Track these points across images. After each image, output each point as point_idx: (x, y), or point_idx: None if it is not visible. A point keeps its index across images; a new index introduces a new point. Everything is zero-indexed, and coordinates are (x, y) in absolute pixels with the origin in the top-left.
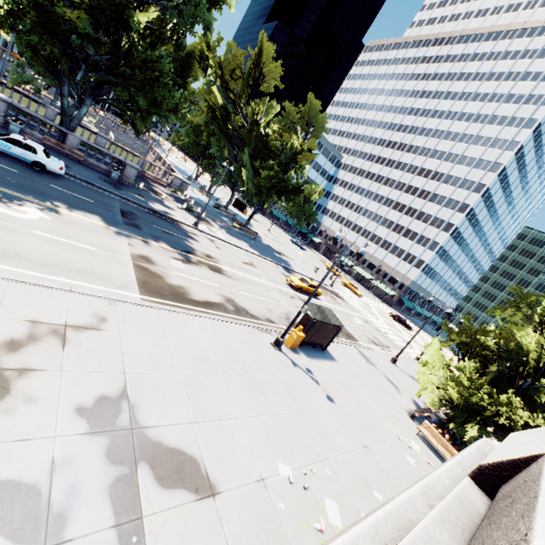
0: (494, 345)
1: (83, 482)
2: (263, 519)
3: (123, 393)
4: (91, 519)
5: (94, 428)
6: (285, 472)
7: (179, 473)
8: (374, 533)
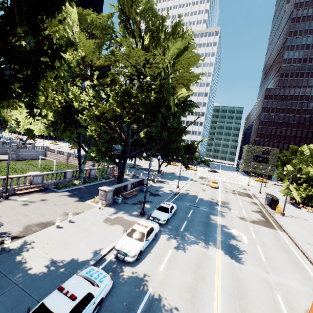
0: (305, 176)
1: None
2: None
3: None
4: None
5: None
6: None
7: None
8: None
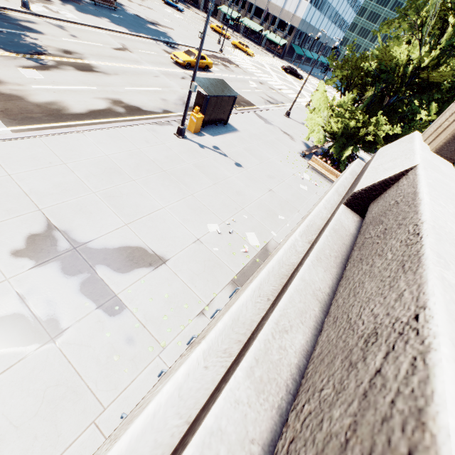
0: (373, 70)
1: (55, 296)
2: (205, 261)
3: (50, 226)
4: (77, 311)
5: (39, 261)
6: (214, 229)
7: (132, 261)
8: (256, 296)
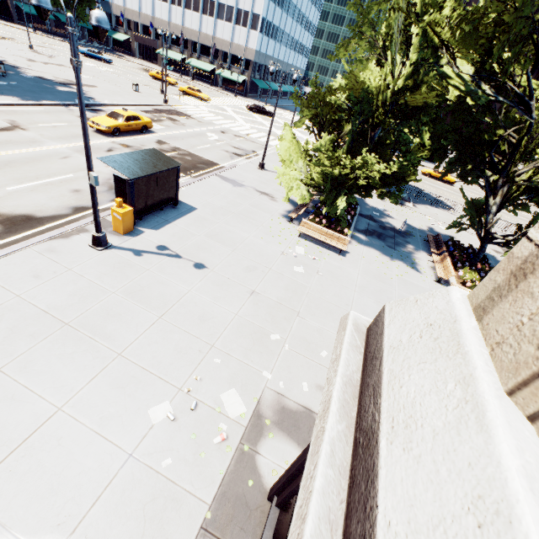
0: (344, 103)
1: None
2: (146, 506)
3: None
4: None
5: None
6: (162, 414)
7: None
8: None
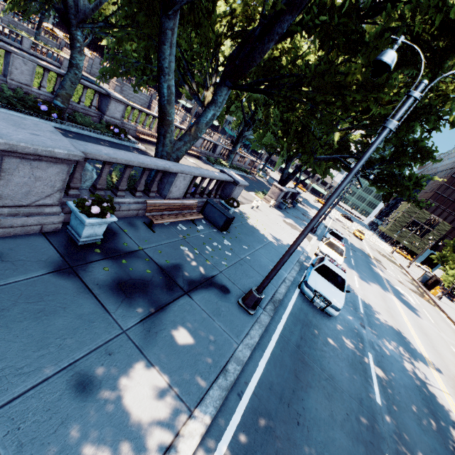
0: None
1: None
2: None
3: None
4: None
5: None
6: None
7: None
8: None
